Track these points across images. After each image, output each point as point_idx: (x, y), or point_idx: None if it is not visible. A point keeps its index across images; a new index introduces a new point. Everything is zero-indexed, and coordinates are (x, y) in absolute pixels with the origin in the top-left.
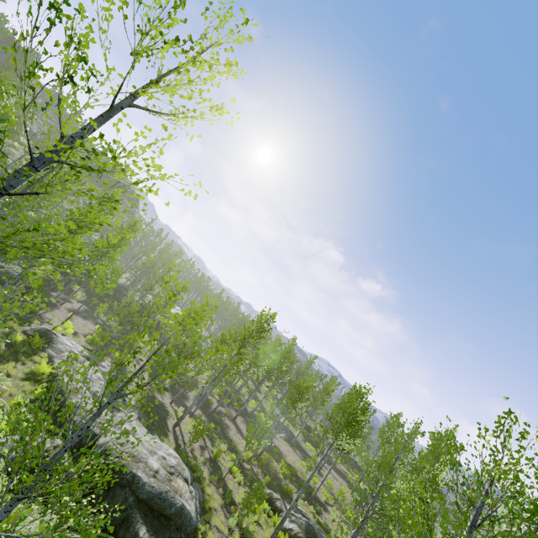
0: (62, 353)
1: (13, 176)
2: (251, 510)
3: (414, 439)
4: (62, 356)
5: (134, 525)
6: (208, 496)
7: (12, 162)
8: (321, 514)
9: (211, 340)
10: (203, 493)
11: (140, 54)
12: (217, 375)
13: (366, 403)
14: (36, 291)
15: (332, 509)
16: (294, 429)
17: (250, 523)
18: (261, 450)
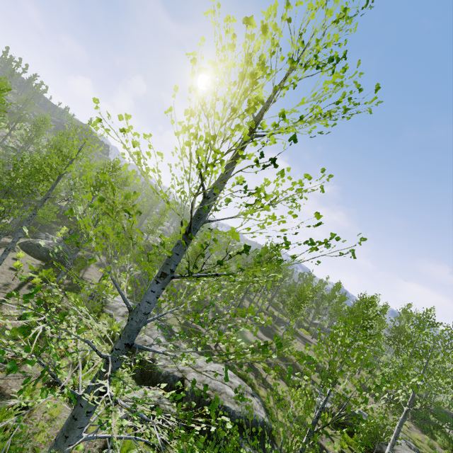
0: (117, 310)
1: (176, 255)
2: (312, 411)
3: (385, 313)
4: (118, 313)
5: (241, 446)
6: (263, 397)
7: (1, 141)
8: (335, 386)
9: (346, 344)
10: (259, 396)
11: (286, 86)
12: (240, 302)
13: (374, 309)
14: (81, 264)
15: (340, 380)
16: (287, 320)
17: (298, 410)
18: (274, 345)
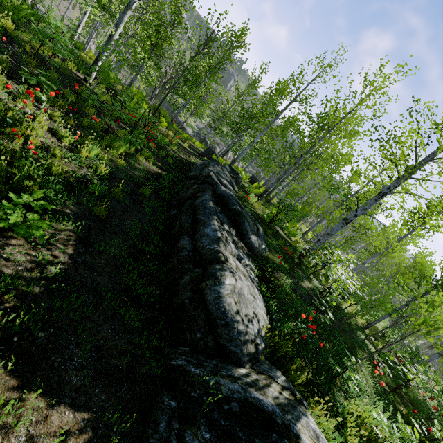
0: None
1: None
2: None
3: None
4: None
5: None
6: None
7: None
8: None
9: None
10: None
11: None
12: None
13: None
14: None
15: None
16: None
17: None
18: None
